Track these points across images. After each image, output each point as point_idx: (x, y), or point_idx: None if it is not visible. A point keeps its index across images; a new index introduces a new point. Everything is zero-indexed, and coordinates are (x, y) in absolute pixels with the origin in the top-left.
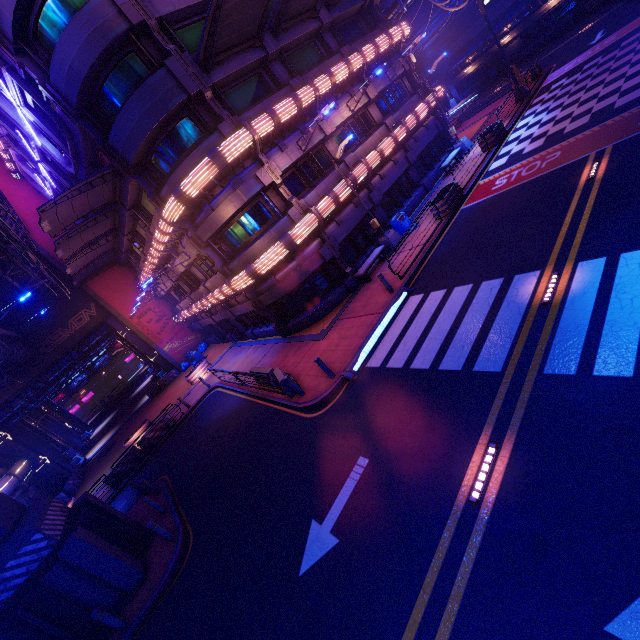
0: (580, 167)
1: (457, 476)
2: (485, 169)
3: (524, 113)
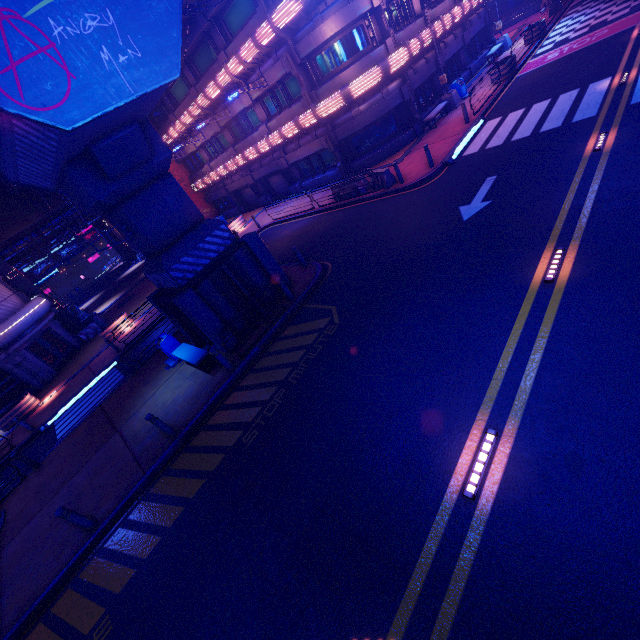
0: (629, 32)
1: (579, 151)
2: (531, 54)
3: (559, 21)
